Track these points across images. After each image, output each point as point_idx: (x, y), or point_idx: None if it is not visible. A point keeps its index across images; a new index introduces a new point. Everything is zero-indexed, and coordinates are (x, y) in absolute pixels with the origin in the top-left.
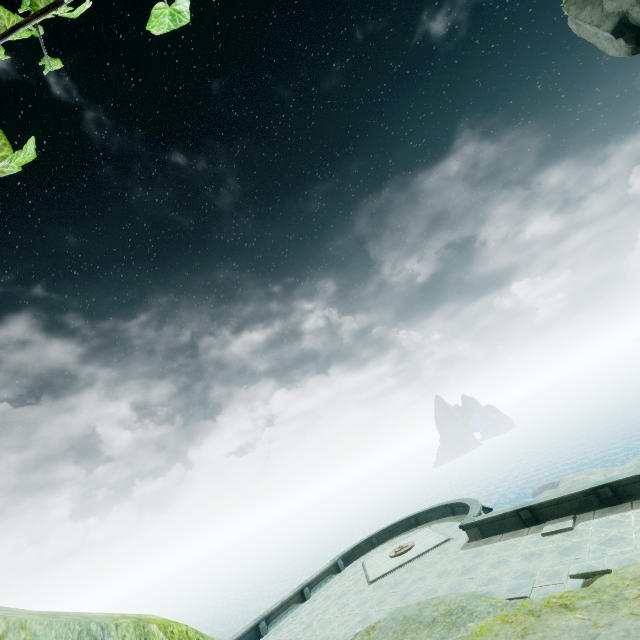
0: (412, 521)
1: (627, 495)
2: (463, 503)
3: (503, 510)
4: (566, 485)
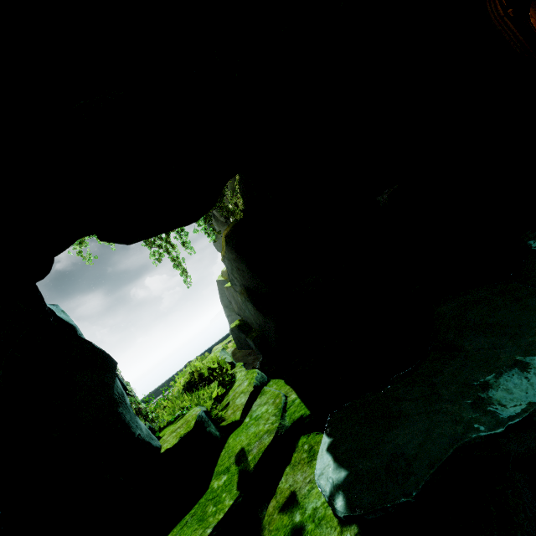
0: None
1: None
2: None
3: None
4: None
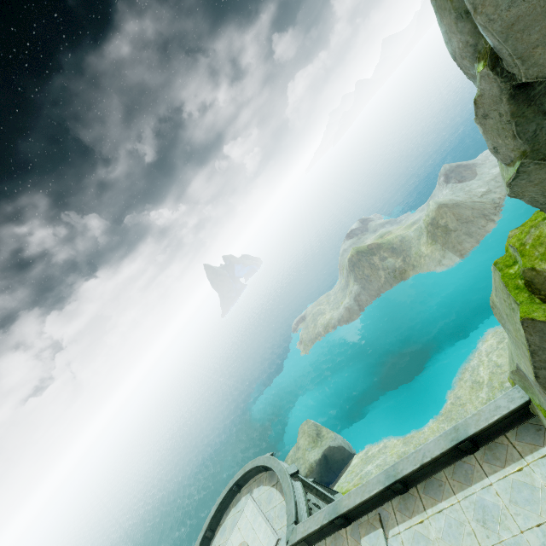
0: (235, 490)
1: (411, 480)
2: (273, 470)
3: (319, 517)
4: (311, 320)
